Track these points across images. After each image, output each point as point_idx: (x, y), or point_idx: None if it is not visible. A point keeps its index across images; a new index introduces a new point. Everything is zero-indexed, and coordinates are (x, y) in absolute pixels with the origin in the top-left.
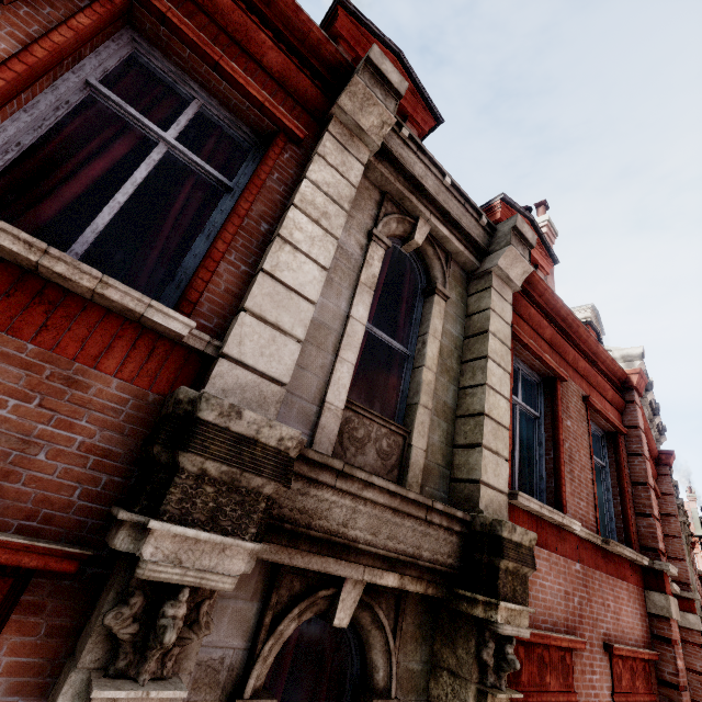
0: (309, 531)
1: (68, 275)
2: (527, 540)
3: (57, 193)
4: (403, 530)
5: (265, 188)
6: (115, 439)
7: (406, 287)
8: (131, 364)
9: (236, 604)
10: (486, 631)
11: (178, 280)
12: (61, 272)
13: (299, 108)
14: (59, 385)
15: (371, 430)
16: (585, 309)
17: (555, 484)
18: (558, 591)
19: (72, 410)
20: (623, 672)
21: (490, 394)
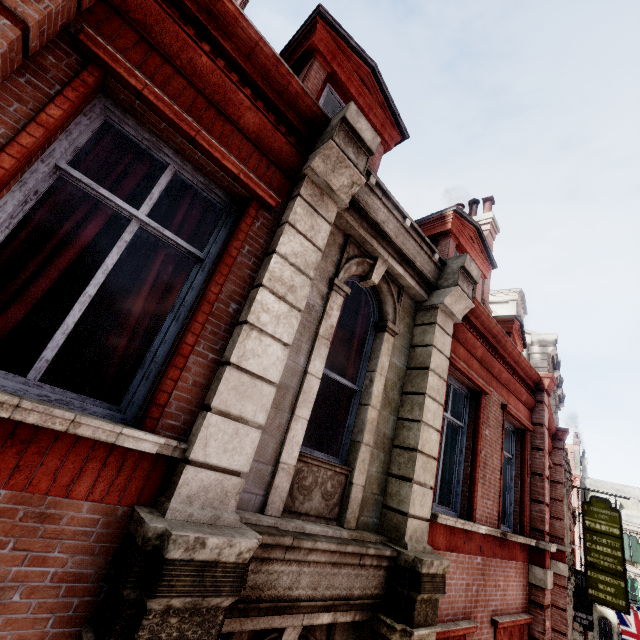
0: (259, 604)
1: (41, 424)
2: (441, 569)
3: (26, 294)
4: (339, 578)
5: (236, 264)
6: (86, 561)
7: (360, 321)
8: (101, 483)
9: None
10: None
11: (147, 371)
12: (34, 422)
13: (273, 166)
14: (32, 523)
15: (318, 475)
16: (513, 292)
17: (469, 489)
18: (461, 585)
19: (45, 545)
20: (503, 638)
21: (425, 430)
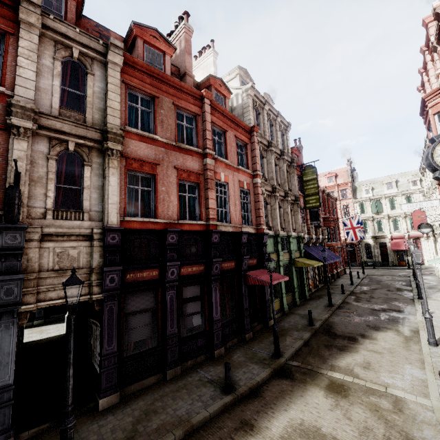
0: (51, 128)
1: None
2: (119, 132)
3: None
4: (80, 130)
5: (9, 52)
6: (1, 112)
7: (80, 74)
8: None
9: (43, 144)
10: (108, 149)
11: None
12: None
13: (9, 21)
14: None
15: (71, 114)
16: (236, 70)
17: (154, 129)
18: (152, 153)
19: None
20: (184, 174)
21: (110, 101)
